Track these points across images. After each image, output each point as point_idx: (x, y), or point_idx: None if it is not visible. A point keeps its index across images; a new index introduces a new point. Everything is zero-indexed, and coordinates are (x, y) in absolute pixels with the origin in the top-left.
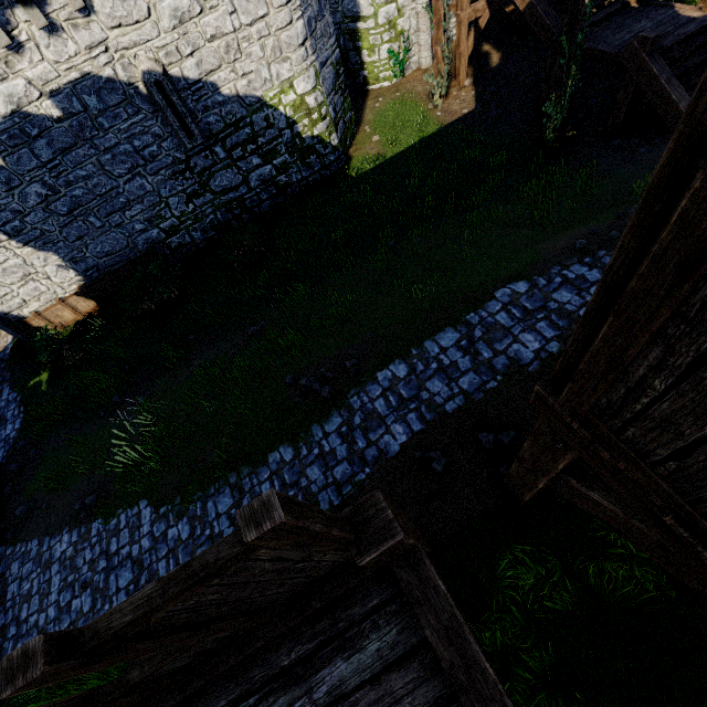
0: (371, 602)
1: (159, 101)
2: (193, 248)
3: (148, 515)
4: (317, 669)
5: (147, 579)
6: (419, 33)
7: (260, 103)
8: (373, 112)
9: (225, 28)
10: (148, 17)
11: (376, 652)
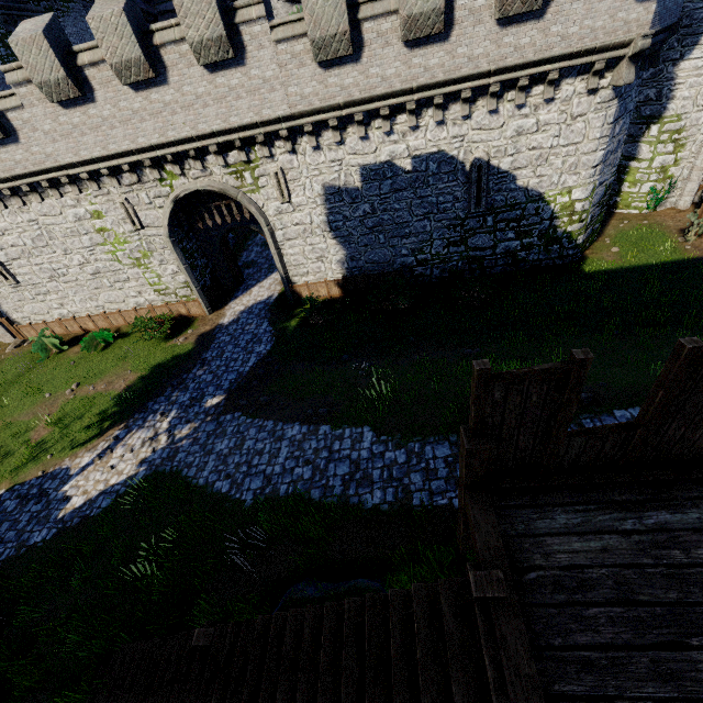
0: (691, 493)
1: (473, 177)
2: (427, 280)
3: (370, 436)
4: (645, 510)
5: (361, 476)
6: (687, 181)
7: (539, 197)
8: (616, 229)
9: (545, 144)
10: (500, 127)
11: (696, 518)
